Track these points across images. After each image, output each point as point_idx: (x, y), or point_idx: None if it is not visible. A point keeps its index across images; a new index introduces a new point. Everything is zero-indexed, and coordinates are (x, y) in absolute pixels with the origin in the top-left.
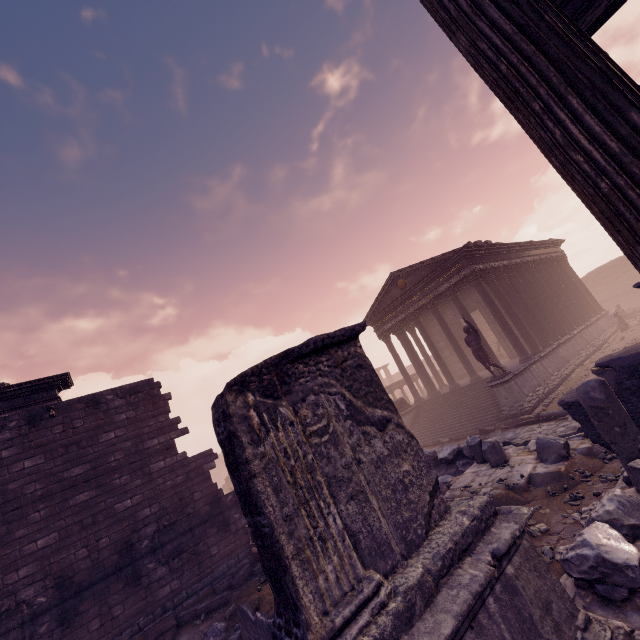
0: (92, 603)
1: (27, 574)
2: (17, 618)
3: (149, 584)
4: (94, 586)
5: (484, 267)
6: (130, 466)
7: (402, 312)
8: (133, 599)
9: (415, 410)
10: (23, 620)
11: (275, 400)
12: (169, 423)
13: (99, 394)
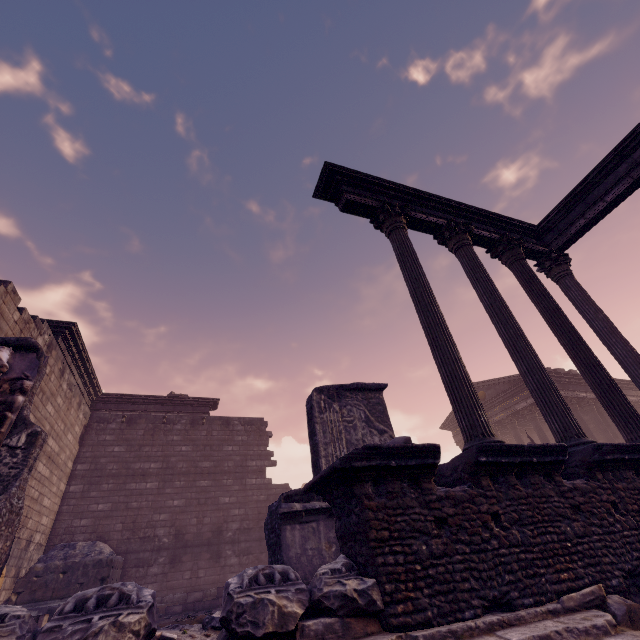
0: (190, 558)
1: (164, 519)
2: (151, 545)
3: (224, 565)
4: (194, 547)
5: (566, 394)
6: (235, 474)
7: None
8: (212, 570)
9: None
10: (154, 548)
11: (332, 401)
12: (266, 453)
13: (231, 418)
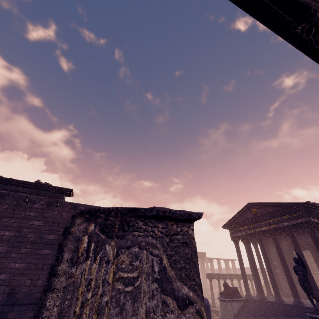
0: (14, 316)
1: (3, 278)
2: None
3: None
4: (21, 306)
5: (318, 222)
6: None
7: (250, 229)
8: None
9: (244, 302)
10: None
11: (107, 237)
12: None
13: (79, 204)
